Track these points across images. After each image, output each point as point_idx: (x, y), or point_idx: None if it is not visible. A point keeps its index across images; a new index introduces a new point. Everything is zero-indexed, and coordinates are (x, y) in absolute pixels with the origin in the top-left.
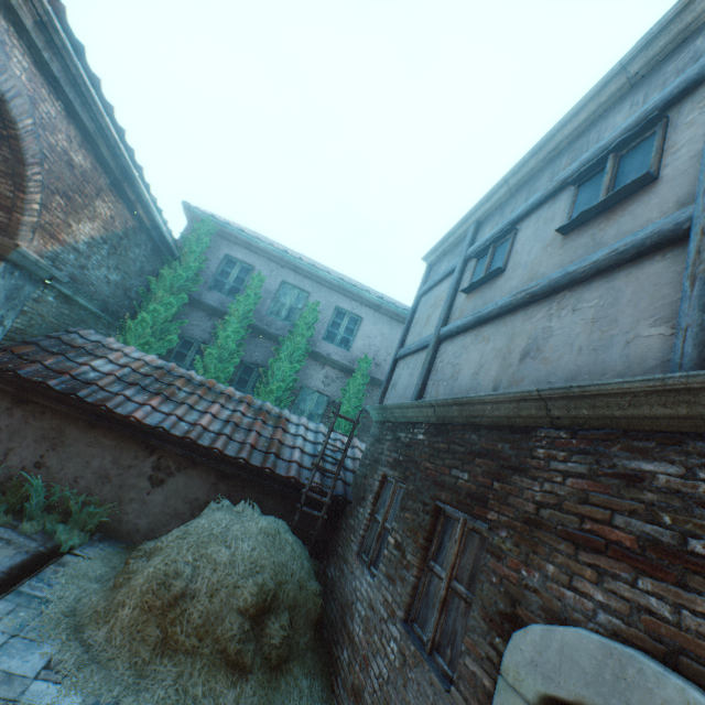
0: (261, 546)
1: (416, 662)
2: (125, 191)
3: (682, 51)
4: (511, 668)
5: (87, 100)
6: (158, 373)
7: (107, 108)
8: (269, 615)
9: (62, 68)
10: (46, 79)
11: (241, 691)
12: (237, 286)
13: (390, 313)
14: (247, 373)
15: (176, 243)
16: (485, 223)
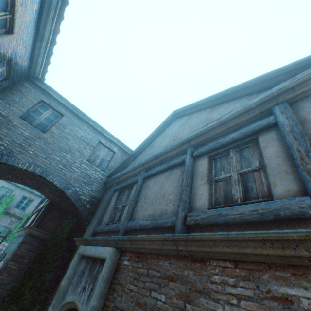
0: None
1: None
2: None
3: None
4: None
5: None
6: None
7: None
8: None
9: None
10: None
11: None
12: None
13: None
14: None
15: None
16: None
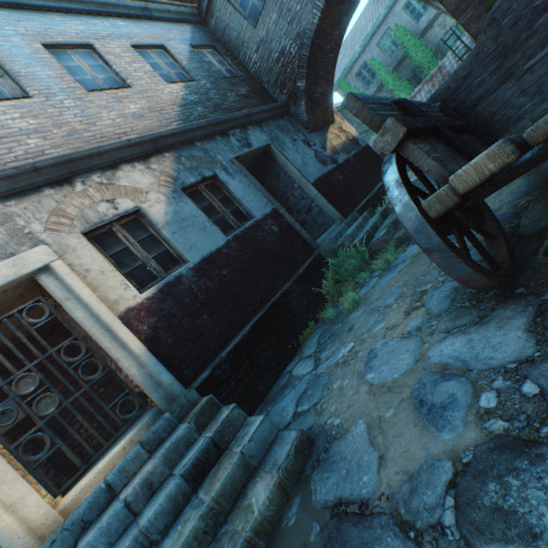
0: None
1: None
2: None
3: None
4: None
5: None
6: None
7: None
8: None
9: None
10: None
11: None
12: (371, 74)
13: None
14: (415, 79)
15: None
16: None
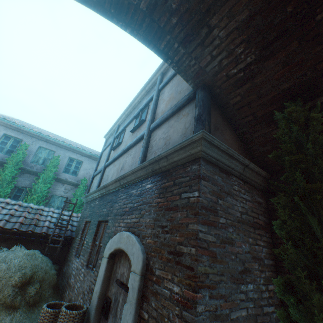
0: (25, 259)
1: (88, 273)
2: None
3: (154, 88)
4: (105, 253)
5: None
6: None
7: None
8: (29, 285)
9: None
10: None
11: (14, 316)
12: (12, 149)
13: (96, 159)
14: (19, 192)
15: None
16: (120, 126)
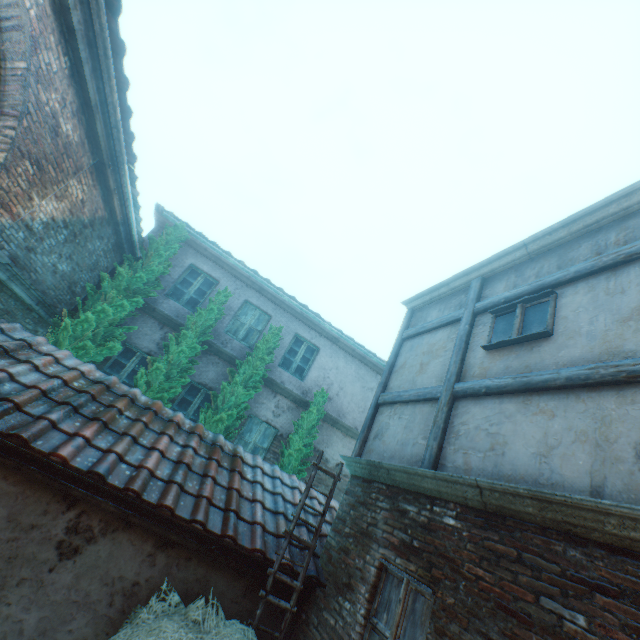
0: None
1: None
2: (106, 176)
3: None
4: None
5: (100, 67)
6: (95, 390)
7: (120, 82)
8: None
9: (83, 21)
10: (59, 26)
11: None
12: (197, 298)
13: (347, 347)
14: (191, 394)
15: (142, 243)
16: (492, 280)
